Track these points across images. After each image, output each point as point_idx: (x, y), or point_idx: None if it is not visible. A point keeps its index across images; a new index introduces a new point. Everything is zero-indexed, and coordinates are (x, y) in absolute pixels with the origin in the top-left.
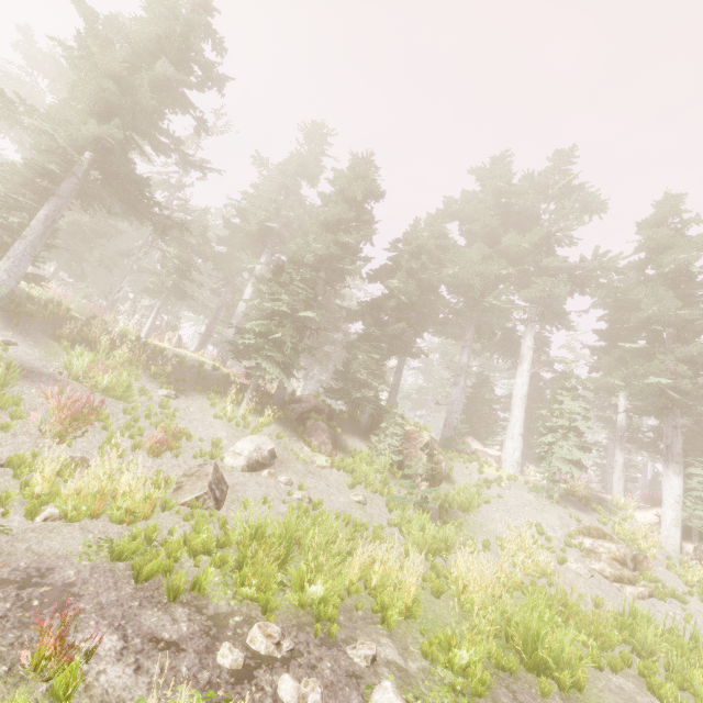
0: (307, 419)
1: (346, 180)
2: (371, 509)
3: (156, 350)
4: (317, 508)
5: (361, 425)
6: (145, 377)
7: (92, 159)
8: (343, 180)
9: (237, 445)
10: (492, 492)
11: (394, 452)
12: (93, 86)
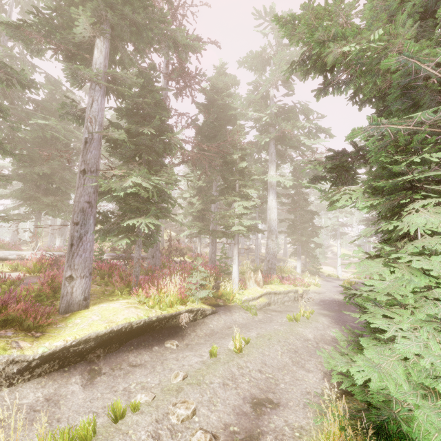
0: None
1: None
2: None
3: None
4: None
5: None
6: None
7: None
8: None
9: None
10: None
11: None
12: None
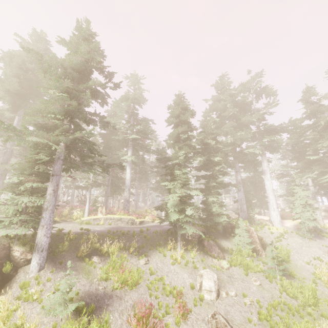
0: (201, 240)
1: (178, 111)
2: (264, 285)
3: (120, 234)
4: (262, 307)
5: (220, 231)
6: (127, 255)
7: (65, 145)
8: (177, 111)
9: (205, 285)
10: (283, 243)
11: (249, 245)
12: (60, 104)
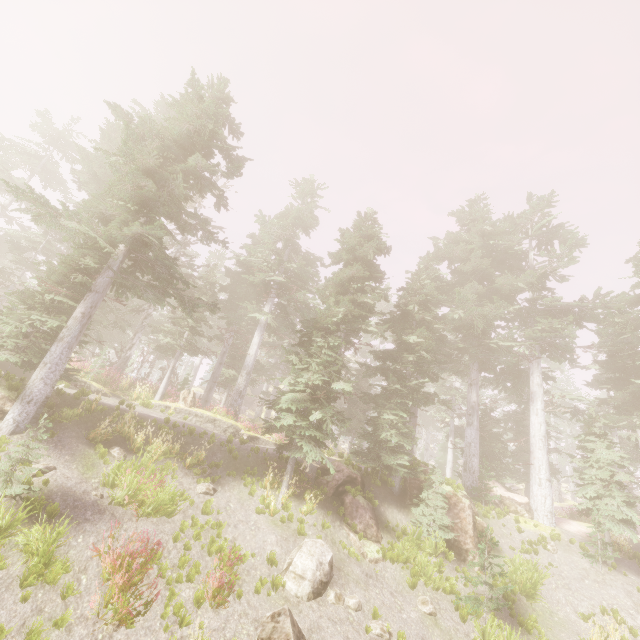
0: (342, 492)
1: (355, 240)
2: (444, 620)
3: (185, 432)
4: None
5: (394, 490)
6: (180, 469)
7: (127, 250)
8: (352, 240)
9: (297, 562)
10: (541, 558)
11: (443, 529)
12: (131, 184)
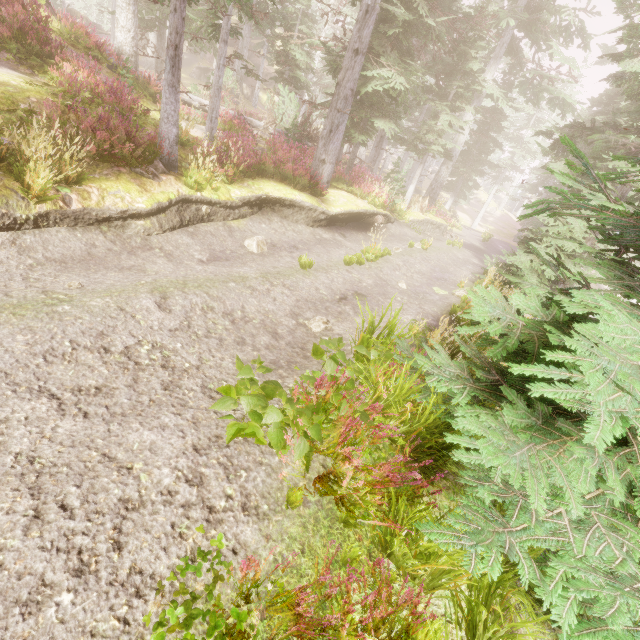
0: None
1: None
2: None
3: None
4: None
5: None
6: None
7: None
8: None
9: None
10: None
11: None
12: None
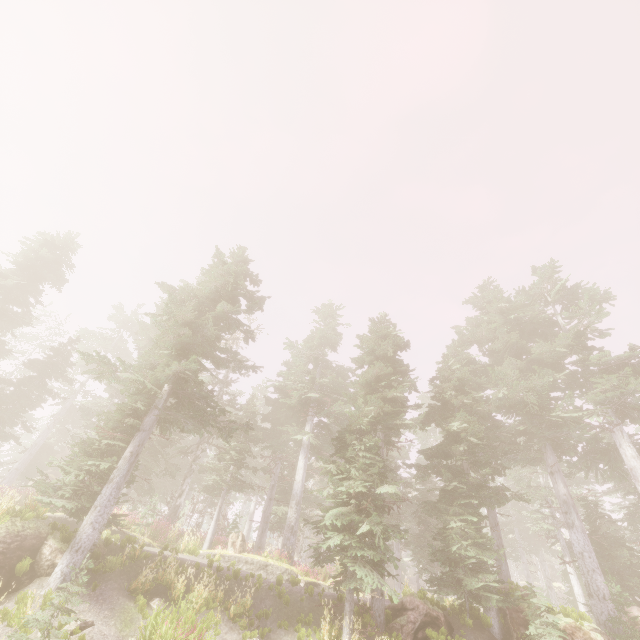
0: (423, 639)
1: (373, 342)
2: None
3: (230, 575)
4: None
5: (494, 631)
6: (224, 623)
7: (170, 389)
8: (370, 343)
9: None
10: None
11: None
12: (173, 335)
